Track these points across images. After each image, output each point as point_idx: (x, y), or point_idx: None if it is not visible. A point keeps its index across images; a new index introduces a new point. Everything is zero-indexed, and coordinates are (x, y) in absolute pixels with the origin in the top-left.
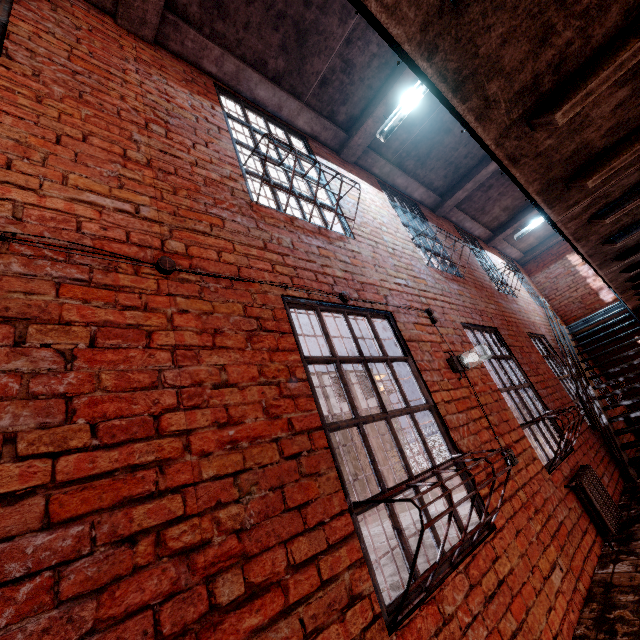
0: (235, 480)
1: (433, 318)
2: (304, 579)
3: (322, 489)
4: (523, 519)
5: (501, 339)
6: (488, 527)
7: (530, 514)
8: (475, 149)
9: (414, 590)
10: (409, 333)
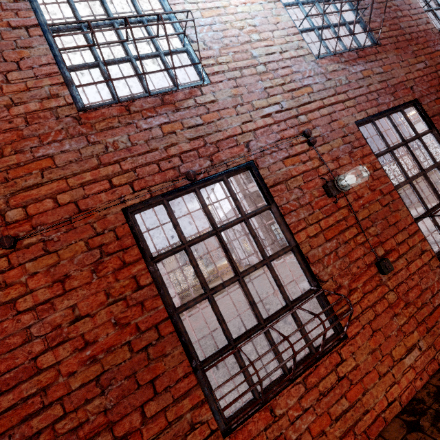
0: (98, 381)
1: (309, 141)
2: (156, 424)
3: (169, 364)
4: (385, 319)
5: (421, 112)
6: (339, 338)
7: (396, 311)
8: None
9: (251, 404)
10: (275, 176)
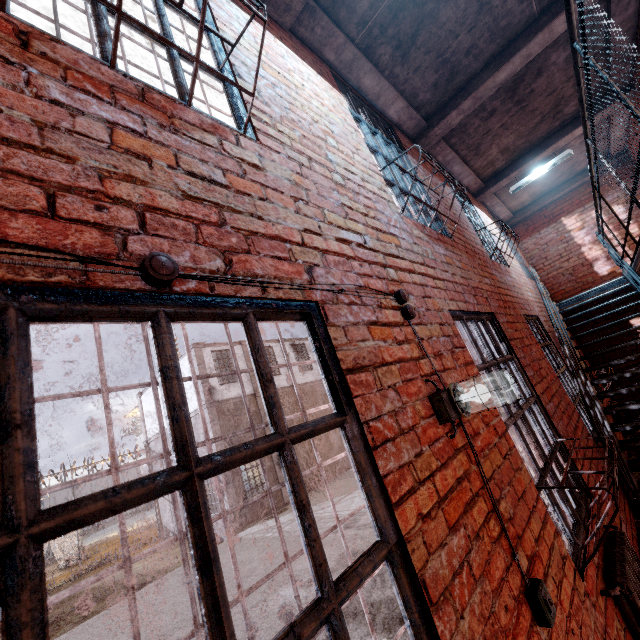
0: None
1: (407, 310)
2: None
3: None
4: None
5: (500, 330)
6: None
7: None
8: (483, 40)
9: None
10: (355, 350)
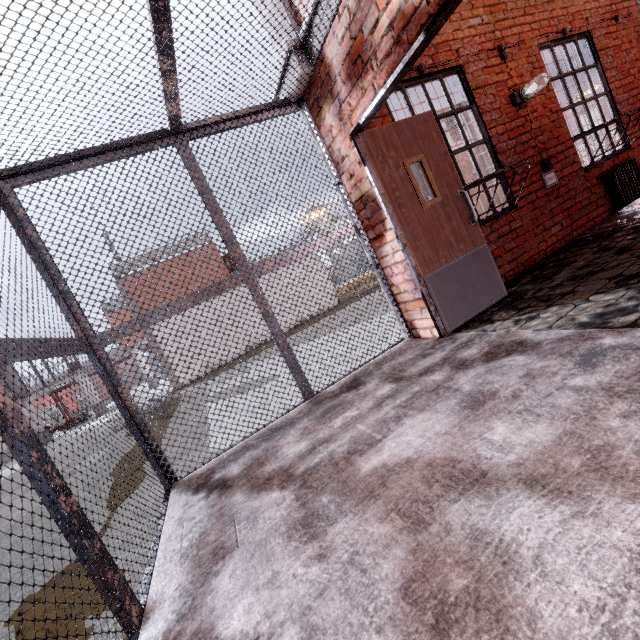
0: None
1: None
2: None
3: None
4: None
5: None
6: None
7: None
8: None
9: None
10: None
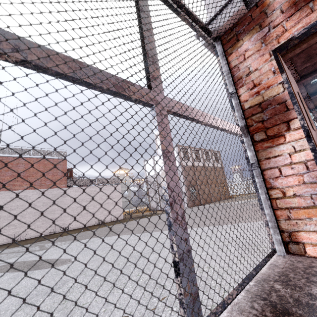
0: None
1: None
2: None
3: None
4: None
5: None
6: None
7: None
8: None
9: None
10: None
